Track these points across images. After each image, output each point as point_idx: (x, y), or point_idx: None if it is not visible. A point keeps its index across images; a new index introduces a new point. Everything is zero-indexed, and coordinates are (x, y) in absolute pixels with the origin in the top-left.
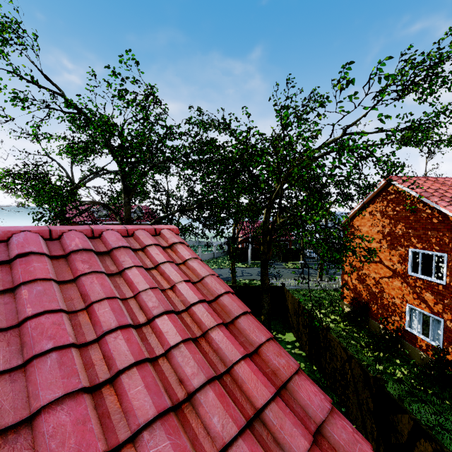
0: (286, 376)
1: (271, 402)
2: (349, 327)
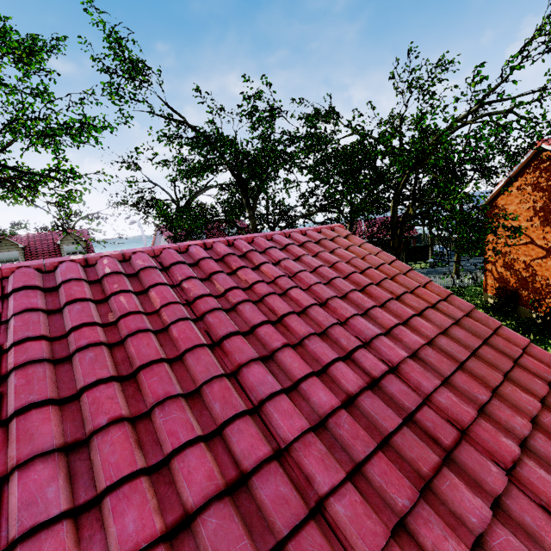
0: (445, 295)
1: (440, 302)
2: (494, 317)
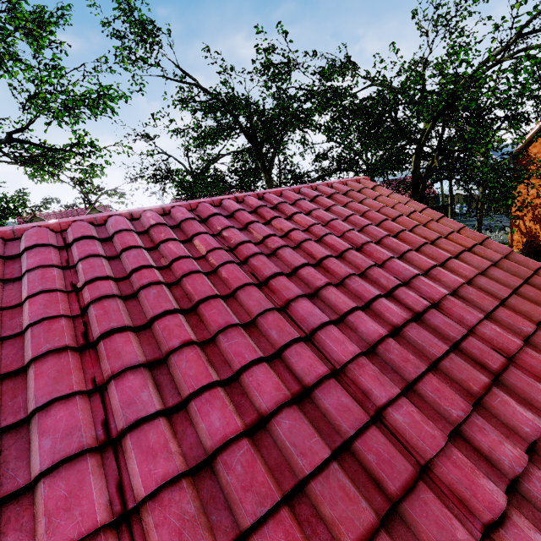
0: (481, 239)
1: (476, 246)
2: None
